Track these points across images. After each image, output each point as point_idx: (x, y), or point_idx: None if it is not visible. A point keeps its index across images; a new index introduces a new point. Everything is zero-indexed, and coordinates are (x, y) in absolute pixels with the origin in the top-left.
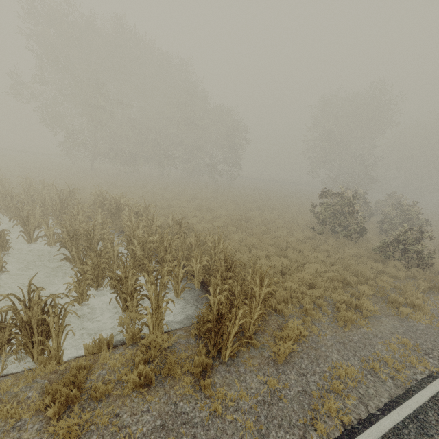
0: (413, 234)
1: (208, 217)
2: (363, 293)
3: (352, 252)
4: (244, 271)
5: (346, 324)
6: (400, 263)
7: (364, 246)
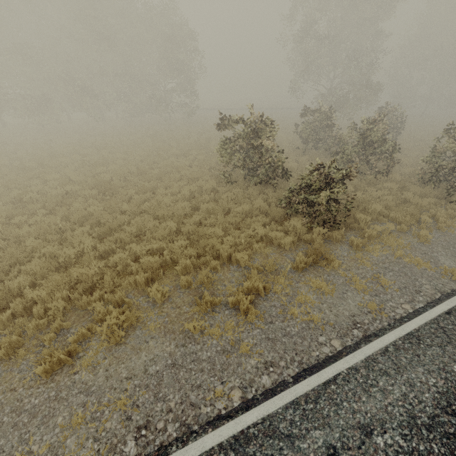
0: (323, 174)
1: (76, 178)
2: (166, 292)
3: (242, 210)
4: (3, 270)
5: (61, 365)
6: (299, 221)
7: (278, 196)
